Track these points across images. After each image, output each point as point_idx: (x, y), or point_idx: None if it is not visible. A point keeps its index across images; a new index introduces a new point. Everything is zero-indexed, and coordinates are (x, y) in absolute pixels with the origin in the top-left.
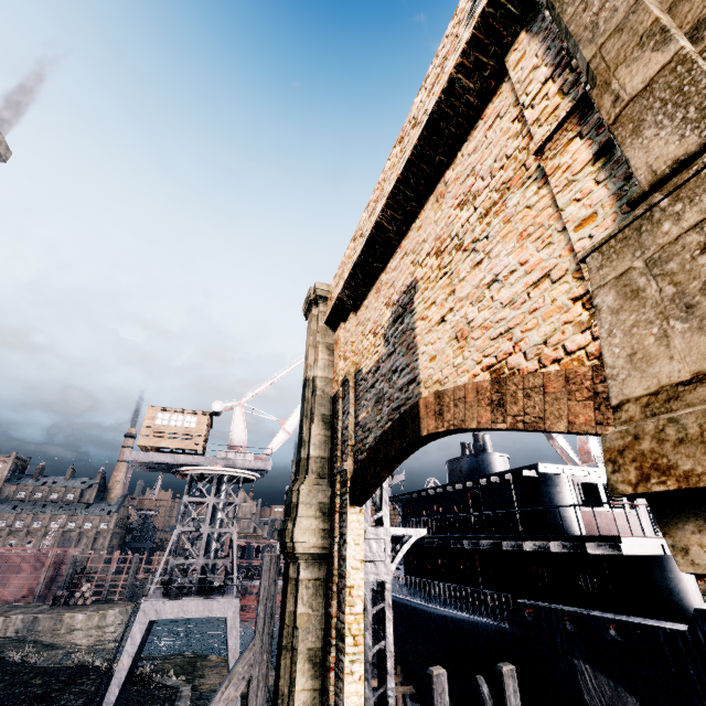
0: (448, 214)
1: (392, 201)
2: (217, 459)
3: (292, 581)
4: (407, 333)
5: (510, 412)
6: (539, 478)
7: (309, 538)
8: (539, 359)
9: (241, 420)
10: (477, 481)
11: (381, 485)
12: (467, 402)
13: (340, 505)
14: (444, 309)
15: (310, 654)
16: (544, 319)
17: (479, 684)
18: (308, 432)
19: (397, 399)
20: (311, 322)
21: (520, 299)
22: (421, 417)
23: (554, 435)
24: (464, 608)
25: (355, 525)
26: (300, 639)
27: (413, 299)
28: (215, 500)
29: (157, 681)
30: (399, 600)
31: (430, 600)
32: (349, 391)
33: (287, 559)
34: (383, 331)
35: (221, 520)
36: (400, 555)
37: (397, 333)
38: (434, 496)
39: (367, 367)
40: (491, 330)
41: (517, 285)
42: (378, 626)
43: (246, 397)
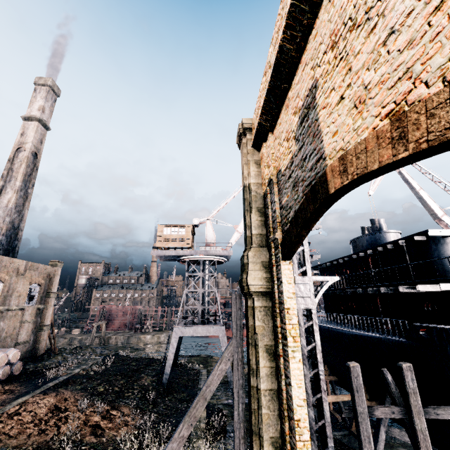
0: (340, 5)
1: (290, 20)
2: (200, 251)
3: (250, 308)
4: (312, 126)
5: (412, 139)
6: (429, 241)
7: (257, 283)
8: (444, 78)
9: (210, 228)
10: (375, 249)
11: (303, 251)
12: (368, 151)
13: (275, 261)
14: (341, 89)
15: (266, 348)
16: (449, 36)
17: (384, 374)
18: (249, 220)
19: (309, 178)
20: (242, 148)
21: (419, 34)
22: (329, 180)
23: (439, 215)
24: (370, 330)
25: (287, 272)
26: (259, 339)
27: (314, 97)
28: (203, 274)
29: (188, 366)
30: (323, 327)
31: (345, 327)
32: (273, 187)
33: (245, 296)
34: (293, 134)
35: (208, 285)
36: (321, 293)
37: (304, 130)
38: (342, 264)
39: (285, 166)
40: (388, 81)
41: (416, 22)
42: (309, 335)
43: (211, 214)
